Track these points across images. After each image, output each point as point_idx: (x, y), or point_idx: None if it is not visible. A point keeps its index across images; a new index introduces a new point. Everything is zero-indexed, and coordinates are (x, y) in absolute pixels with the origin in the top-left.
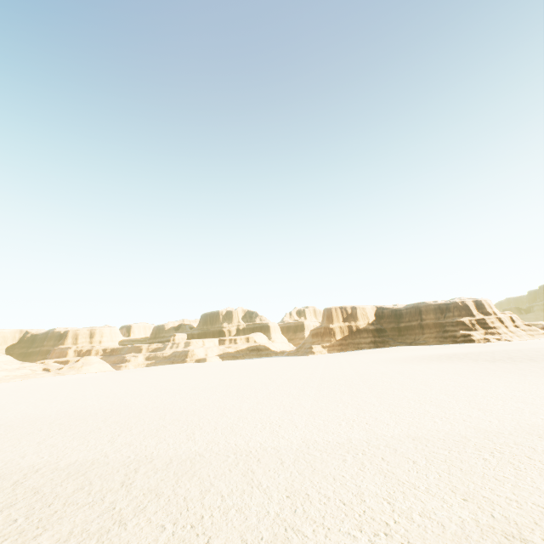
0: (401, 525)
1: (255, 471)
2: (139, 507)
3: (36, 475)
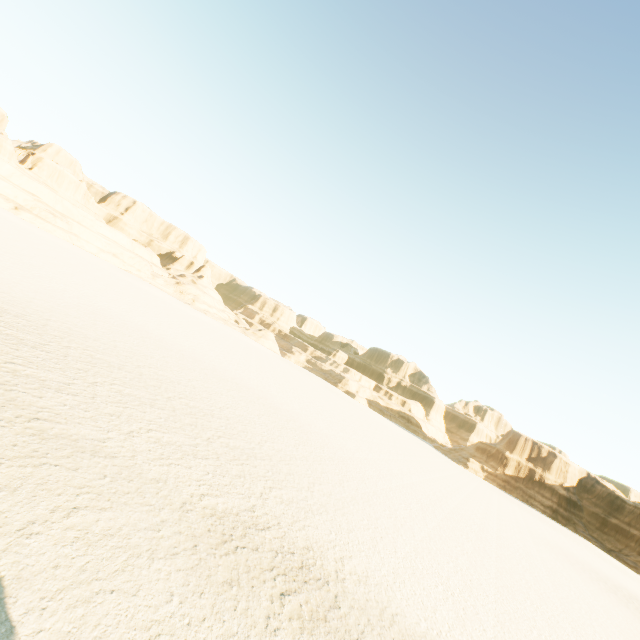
0: (448, 639)
1: (378, 542)
2: (319, 510)
3: (266, 445)
